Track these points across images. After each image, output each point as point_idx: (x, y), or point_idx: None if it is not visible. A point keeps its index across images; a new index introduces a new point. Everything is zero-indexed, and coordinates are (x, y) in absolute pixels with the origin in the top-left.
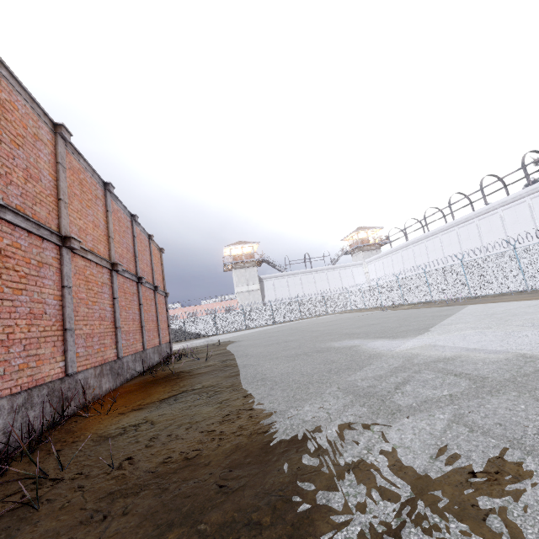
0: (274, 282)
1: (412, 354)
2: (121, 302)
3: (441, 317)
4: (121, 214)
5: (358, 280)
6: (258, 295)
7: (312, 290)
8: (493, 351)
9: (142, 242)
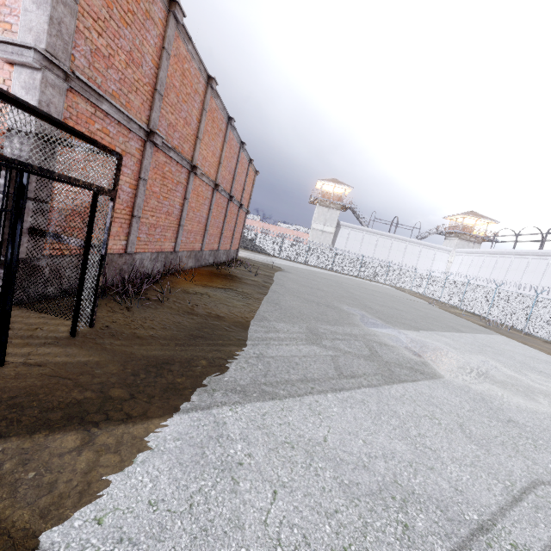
0: (350, 232)
1: (374, 334)
2: (213, 213)
3: (451, 330)
4: (234, 142)
5: (436, 265)
6: (330, 238)
7: (382, 255)
8: (417, 354)
9: (243, 165)
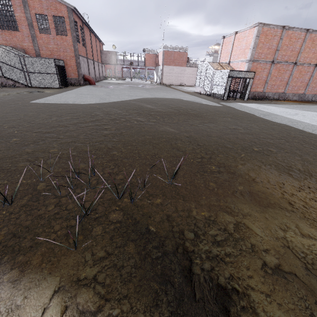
0: None
1: None
2: (316, 77)
3: None
4: None
5: None
6: None
7: None
8: None
9: None
